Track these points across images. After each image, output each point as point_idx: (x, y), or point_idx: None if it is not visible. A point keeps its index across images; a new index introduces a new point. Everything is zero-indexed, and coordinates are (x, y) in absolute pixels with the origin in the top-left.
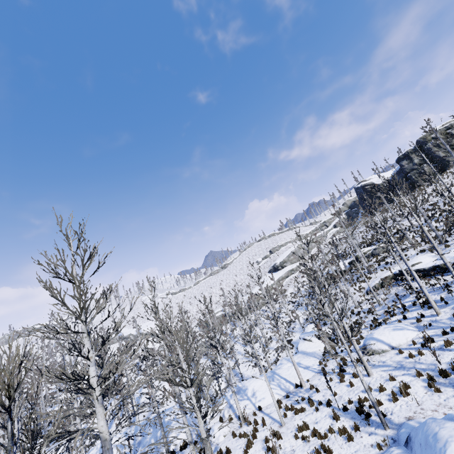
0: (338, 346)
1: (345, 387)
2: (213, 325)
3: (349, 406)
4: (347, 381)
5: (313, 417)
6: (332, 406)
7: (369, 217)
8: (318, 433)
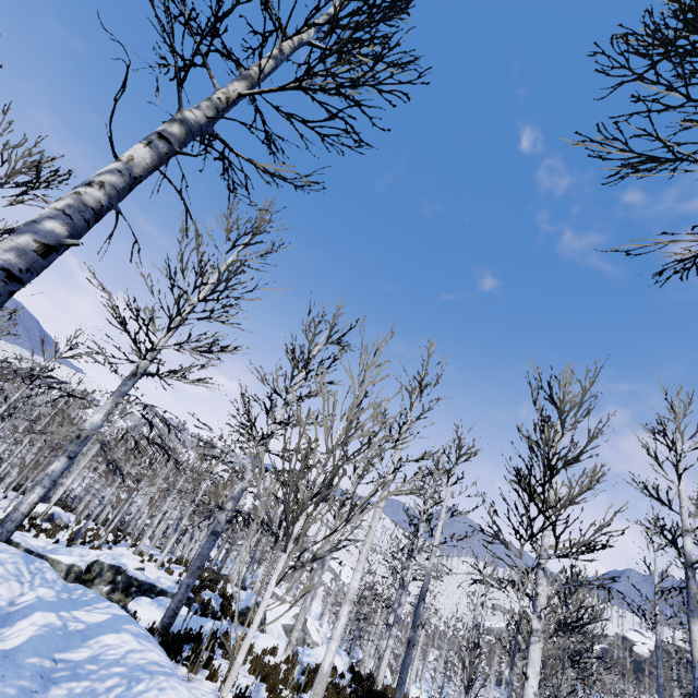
0: None
1: None
2: None
3: None
4: None
5: None
6: None
7: None
8: None
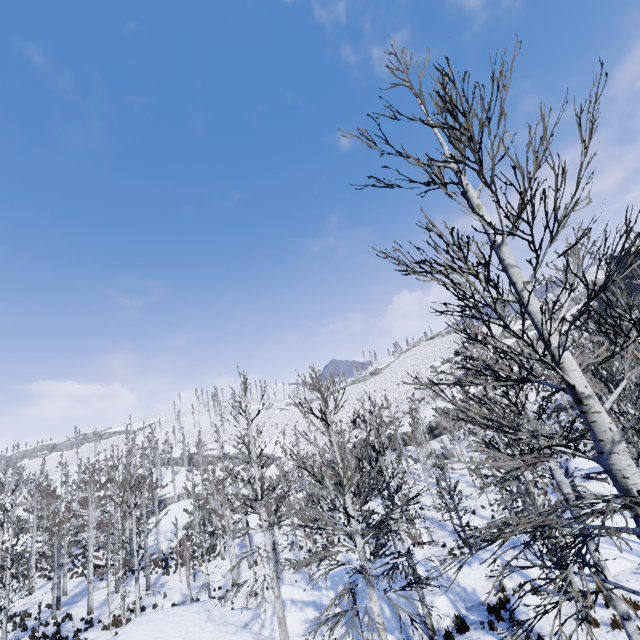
0: None
1: None
2: None
3: None
4: None
5: None
6: None
7: None
8: None
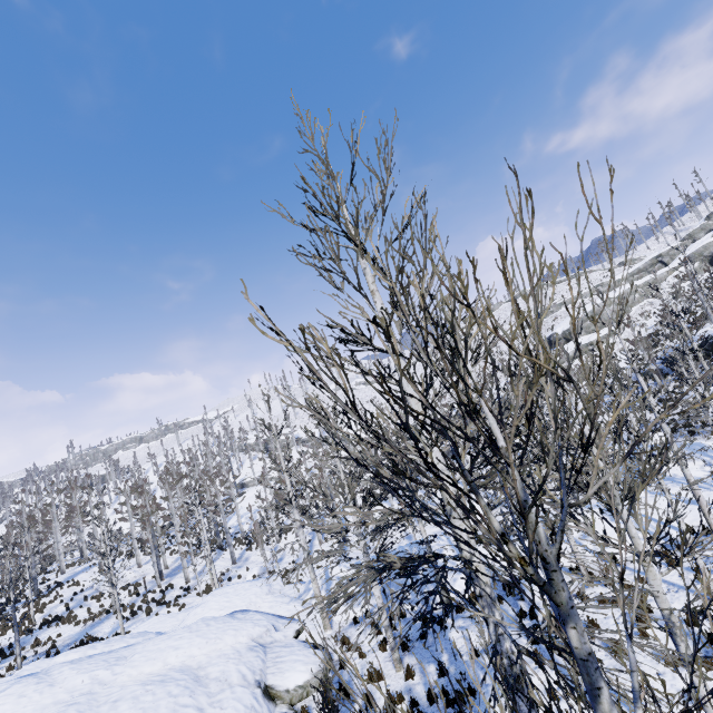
0: None
1: None
2: None
3: None
4: None
5: None
6: None
7: None
8: None
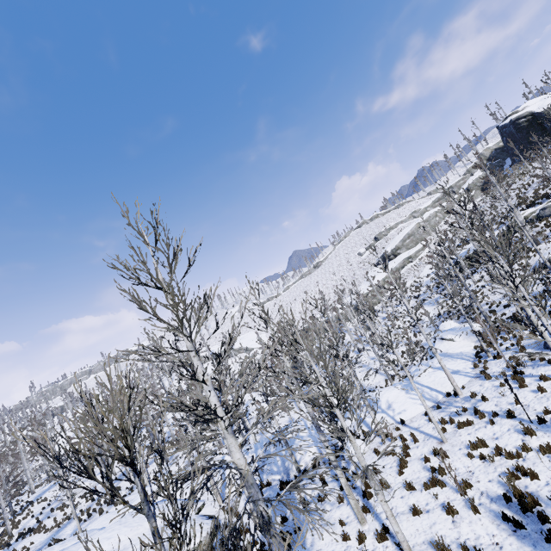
0: (499, 343)
1: (531, 394)
2: (330, 331)
3: (546, 418)
4: (532, 385)
5: (488, 432)
6: (516, 417)
7: (538, 160)
8: (506, 452)
